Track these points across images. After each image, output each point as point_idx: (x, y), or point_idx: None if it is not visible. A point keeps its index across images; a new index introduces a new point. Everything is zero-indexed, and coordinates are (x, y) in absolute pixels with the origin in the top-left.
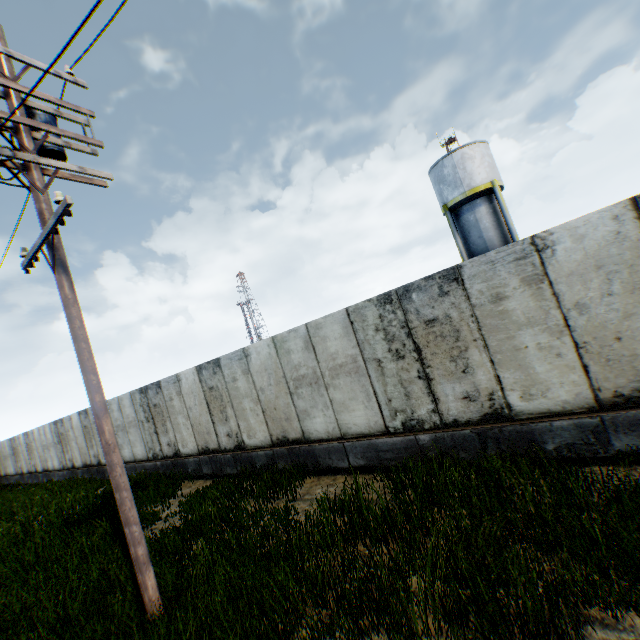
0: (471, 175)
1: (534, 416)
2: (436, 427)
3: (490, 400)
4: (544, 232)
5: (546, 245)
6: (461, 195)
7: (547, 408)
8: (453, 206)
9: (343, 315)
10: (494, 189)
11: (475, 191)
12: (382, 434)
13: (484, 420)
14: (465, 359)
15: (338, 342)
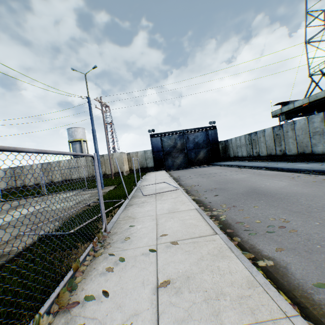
0: (76, 135)
1: (29, 186)
2: (16, 188)
3: (24, 184)
4: (33, 164)
5: (33, 166)
6: (72, 140)
7: (31, 185)
8: (71, 142)
9: (4, 169)
10: (81, 141)
11: (76, 140)
12: (7, 189)
13: (23, 186)
14: (22, 178)
15: (2, 173)
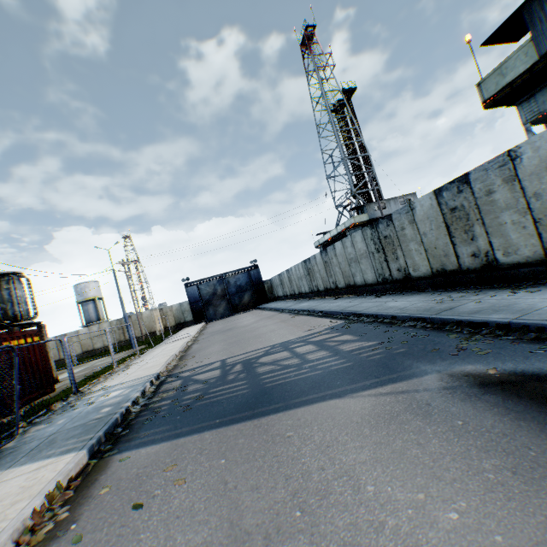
0: (88, 293)
1: None
2: None
3: None
4: None
5: None
6: (83, 299)
7: None
8: (81, 302)
9: None
10: (96, 299)
11: (89, 299)
12: None
13: None
14: None
15: None
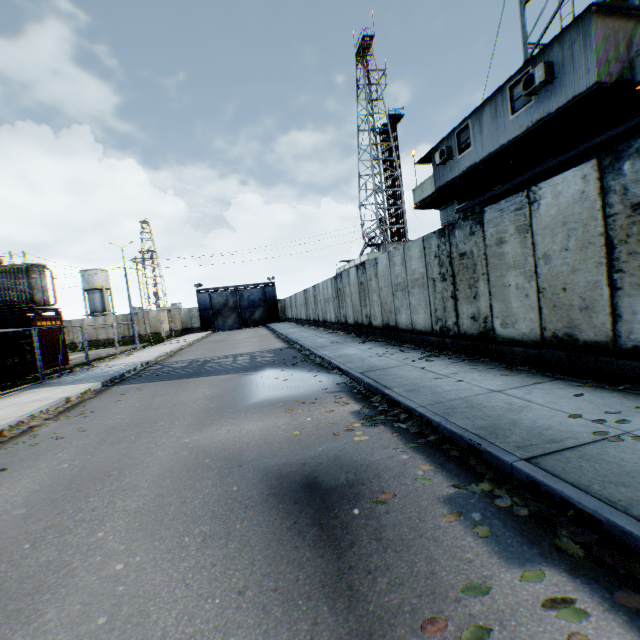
0: (96, 281)
1: None
2: None
3: None
4: None
5: None
6: (90, 287)
7: None
8: (87, 290)
9: None
10: (104, 289)
11: (96, 288)
12: None
13: None
14: None
15: None
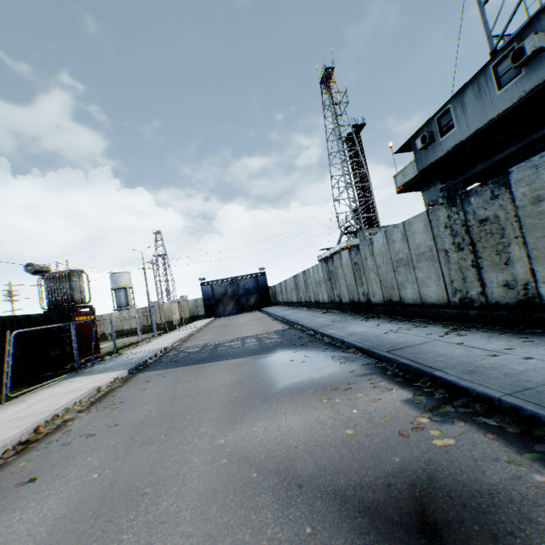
0: (121, 282)
1: None
2: None
3: None
4: None
5: None
6: (117, 287)
7: None
8: (114, 289)
9: None
10: (127, 288)
11: (121, 287)
12: None
13: None
14: None
15: None
